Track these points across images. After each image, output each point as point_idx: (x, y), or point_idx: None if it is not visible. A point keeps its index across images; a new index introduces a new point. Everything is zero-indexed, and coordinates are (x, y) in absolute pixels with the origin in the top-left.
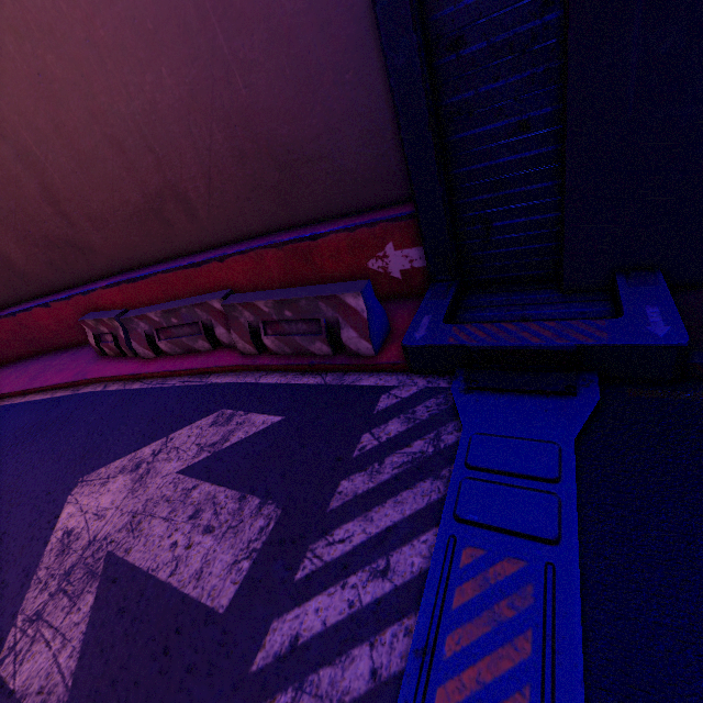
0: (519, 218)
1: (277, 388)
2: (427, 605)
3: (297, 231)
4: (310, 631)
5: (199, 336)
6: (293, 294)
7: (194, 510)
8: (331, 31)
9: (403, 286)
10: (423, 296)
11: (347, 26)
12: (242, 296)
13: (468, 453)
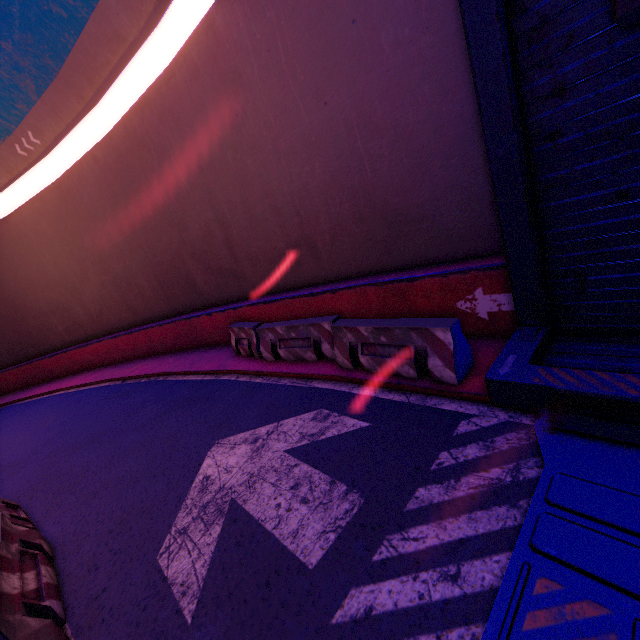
0: (617, 273)
1: (366, 399)
2: (496, 618)
3: (396, 273)
4: (382, 606)
5: (309, 349)
6: (390, 324)
7: (295, 482)
8: (443, 132)
9: (489, 326)
10: (509, 337)
11: (456, 128)
12: (347, 321)
13: (549, 489)
